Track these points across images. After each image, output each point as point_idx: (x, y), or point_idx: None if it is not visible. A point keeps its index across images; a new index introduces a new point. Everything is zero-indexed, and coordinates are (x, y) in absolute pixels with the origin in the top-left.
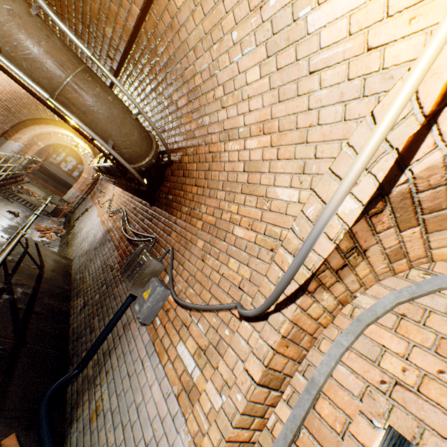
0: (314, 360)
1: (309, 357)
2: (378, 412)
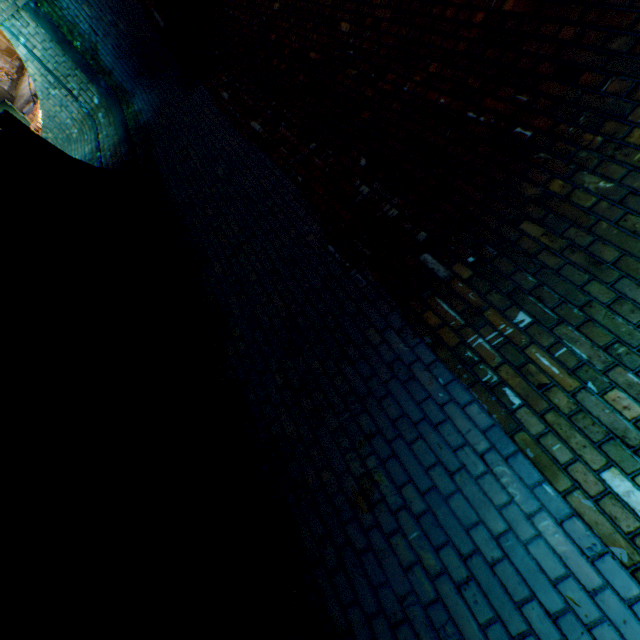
0: None
1: None
2: None
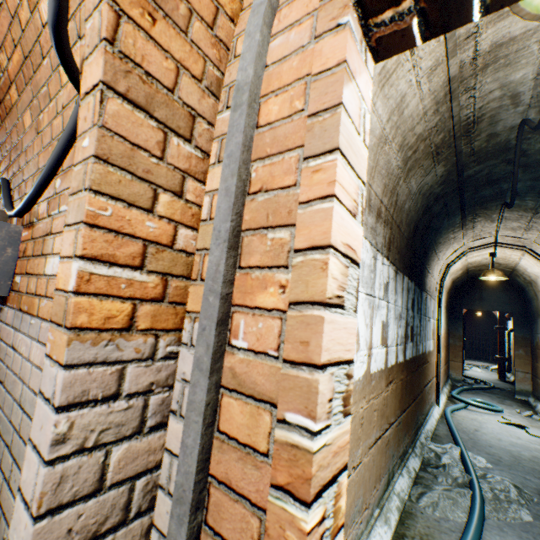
0: (236, 75)
1: (228, 80)
2: (344, 4)
